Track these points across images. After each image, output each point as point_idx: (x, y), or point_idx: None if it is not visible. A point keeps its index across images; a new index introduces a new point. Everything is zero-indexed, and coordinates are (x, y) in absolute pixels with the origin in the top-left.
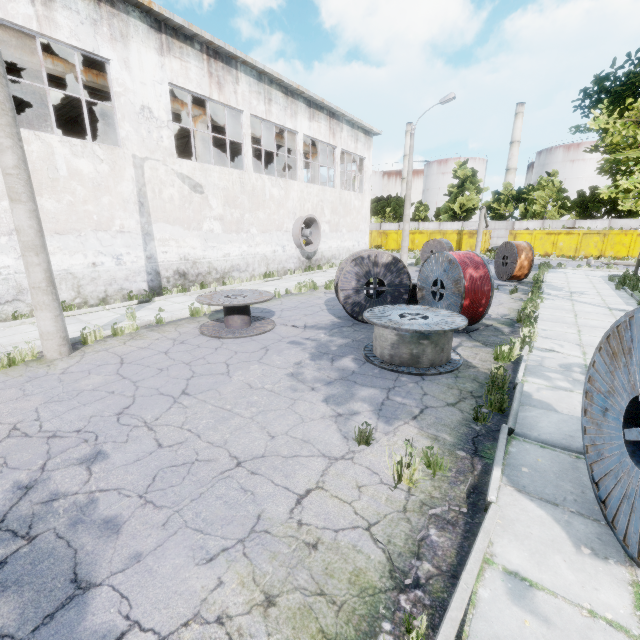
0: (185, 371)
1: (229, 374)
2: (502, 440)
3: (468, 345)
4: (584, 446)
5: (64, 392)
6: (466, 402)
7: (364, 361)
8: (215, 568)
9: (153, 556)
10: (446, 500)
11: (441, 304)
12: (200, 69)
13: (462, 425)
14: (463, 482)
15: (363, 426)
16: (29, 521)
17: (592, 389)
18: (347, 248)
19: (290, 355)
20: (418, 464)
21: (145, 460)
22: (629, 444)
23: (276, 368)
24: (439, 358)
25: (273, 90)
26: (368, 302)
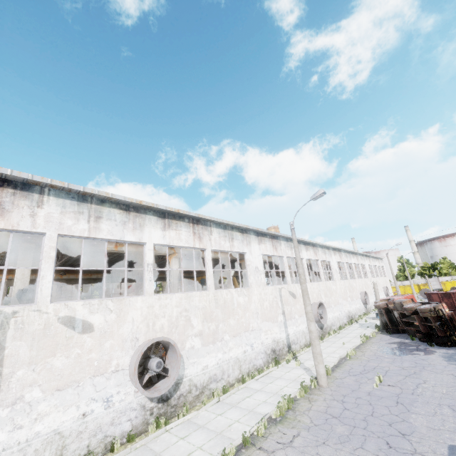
0: None
1: None
2: None
3: None
4: None
5: None
6: None
7: None
8: None
9: None
10: None
11: None
12: (368, 260)
13: None
14: None
15: None
16: None
17: None
18: (390, 295)
19: None
20: None
21: None
22: None
23: None
24: None
25: (372, 258)
26: None
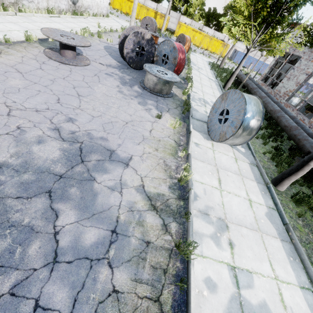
0: (67, 83)
1: (92, 88)
2: (191, 118)
3: (173, 87)
4: (208, 120)
5: (7, 88)
6: (179, 108)
7: (143, 89)
8: (141, 145)
9: (124, 144)
10: (182, 131)
11: (165, 66)
12: None
13: (180, 114)
14: (185, 128)
15: (155, 113)
16: (73, 139)
17: (214, 107)
18: (97, 2)
19: (111, 81)
20: (178, 123)
21: (93, 121)
22: (219, 119)
23: (110, 87)
24: (169, 91)
25: None
26: (136, 58)
